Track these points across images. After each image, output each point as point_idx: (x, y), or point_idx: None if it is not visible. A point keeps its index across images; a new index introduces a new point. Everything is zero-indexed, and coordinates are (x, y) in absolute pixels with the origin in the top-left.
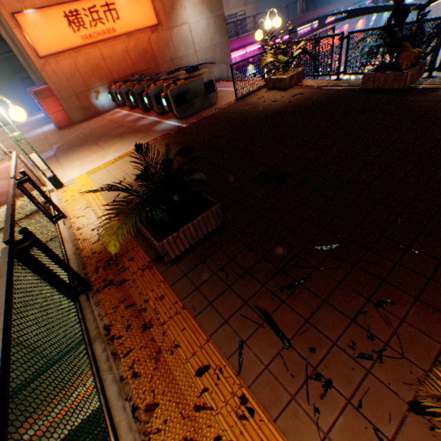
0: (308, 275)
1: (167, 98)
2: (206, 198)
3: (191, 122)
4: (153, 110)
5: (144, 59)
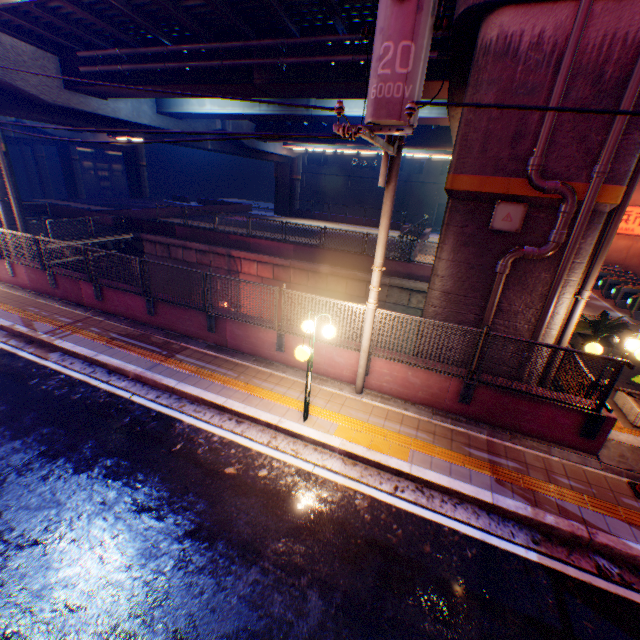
0: (638, 386)
1: (633, 300)
2: (615, 346)
3: (639, 324)
4: (610, 299)
5: (639, 258)
